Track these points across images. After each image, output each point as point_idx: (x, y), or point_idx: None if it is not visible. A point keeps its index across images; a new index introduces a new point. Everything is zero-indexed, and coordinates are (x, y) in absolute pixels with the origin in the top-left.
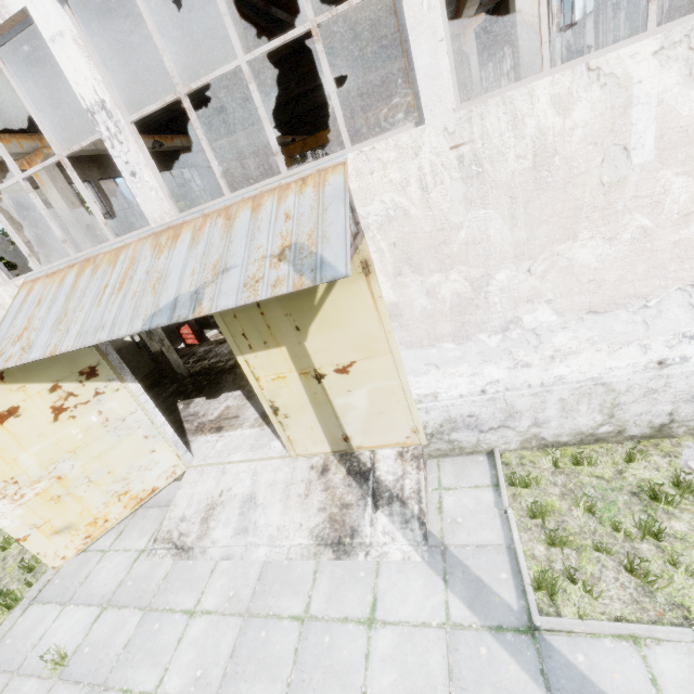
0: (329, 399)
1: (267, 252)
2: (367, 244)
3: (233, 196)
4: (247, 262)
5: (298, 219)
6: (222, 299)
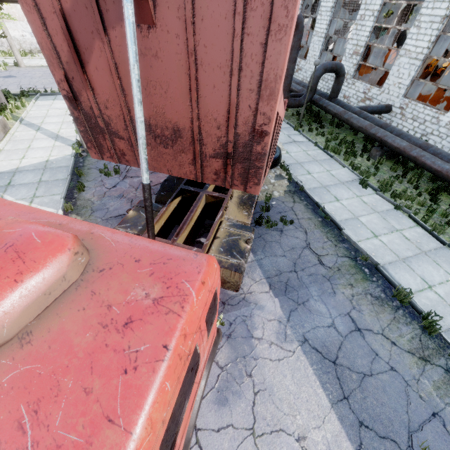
0: None
1: None
2: None
3: None
4: None
5: None
6: None
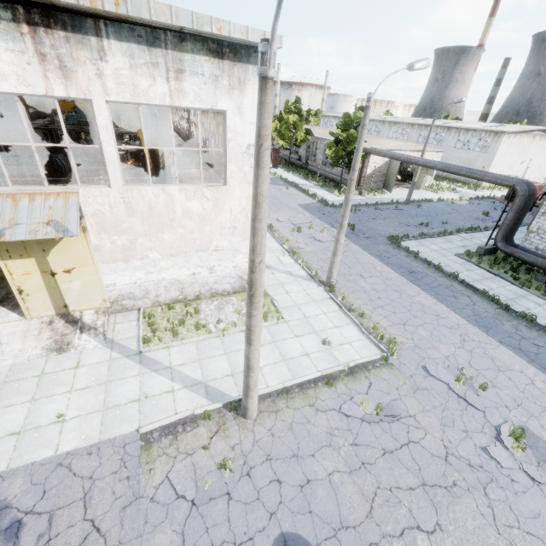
0: (58, 285)
1: (41, 221)
2: (85, 221)
3: (16, 190)
4: (30, 223)
5: (56, 210)
6: (18, 236)
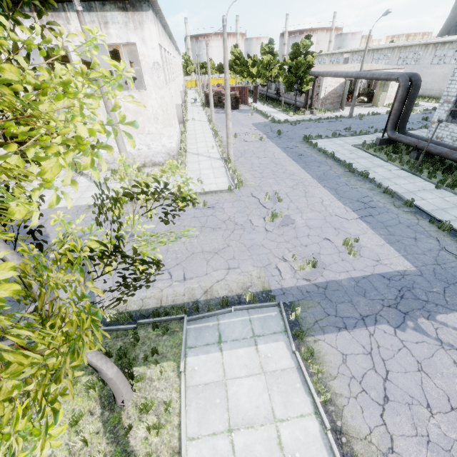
0: None
1: None
2: None
3: None
4: None
5: None
6: None
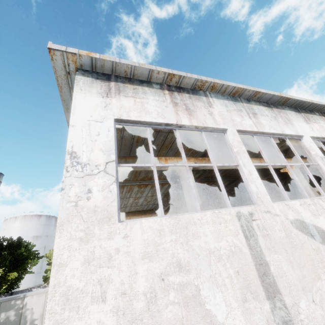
0: None
1: None
2: None
3: None
4: None
5: None
6: None
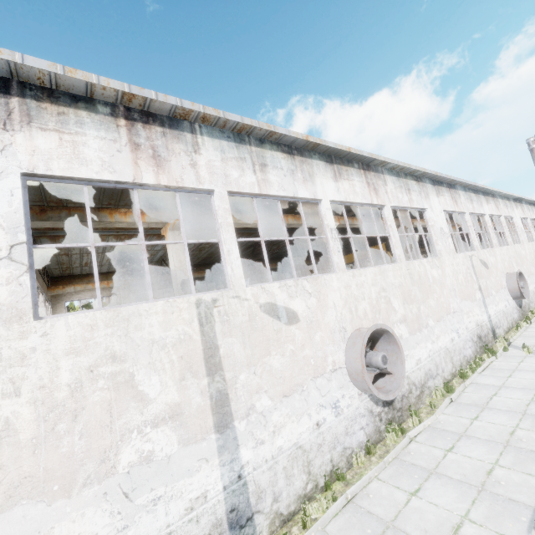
0: None
1: None
2: None
3: None
4: None
5: None
6: None
